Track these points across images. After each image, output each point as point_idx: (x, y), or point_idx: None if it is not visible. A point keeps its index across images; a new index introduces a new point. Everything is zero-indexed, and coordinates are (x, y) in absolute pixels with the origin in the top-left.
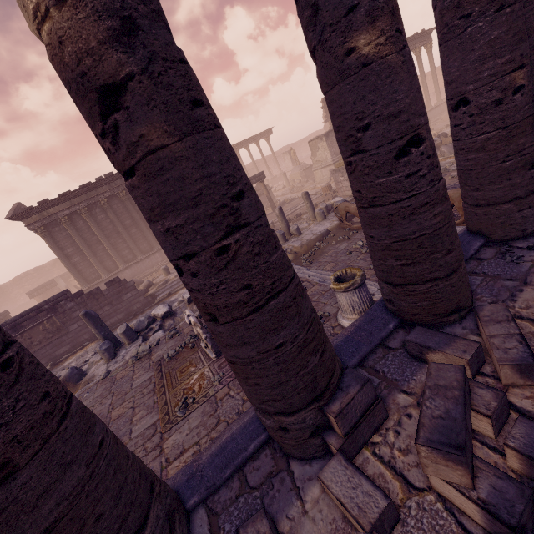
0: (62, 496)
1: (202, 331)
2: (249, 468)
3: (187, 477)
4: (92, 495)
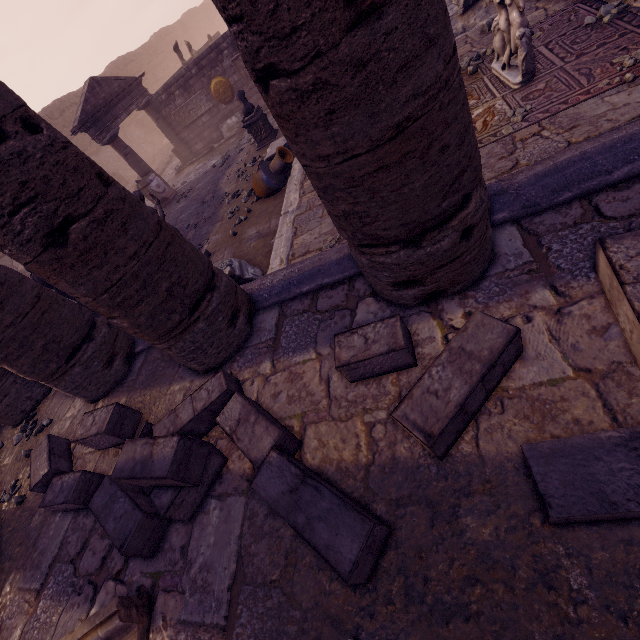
0: (419, 87)
1: (519, 20)
2: (605, 198)
3: (492, 193)
4: (443, 112)
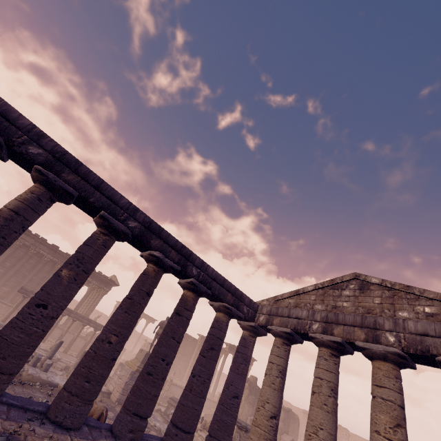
0: None
1: None
2: None
3: None
4: None
